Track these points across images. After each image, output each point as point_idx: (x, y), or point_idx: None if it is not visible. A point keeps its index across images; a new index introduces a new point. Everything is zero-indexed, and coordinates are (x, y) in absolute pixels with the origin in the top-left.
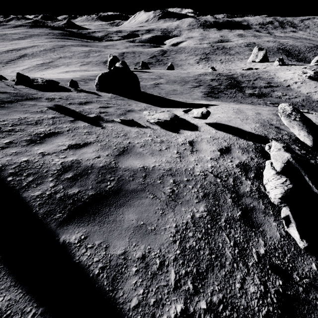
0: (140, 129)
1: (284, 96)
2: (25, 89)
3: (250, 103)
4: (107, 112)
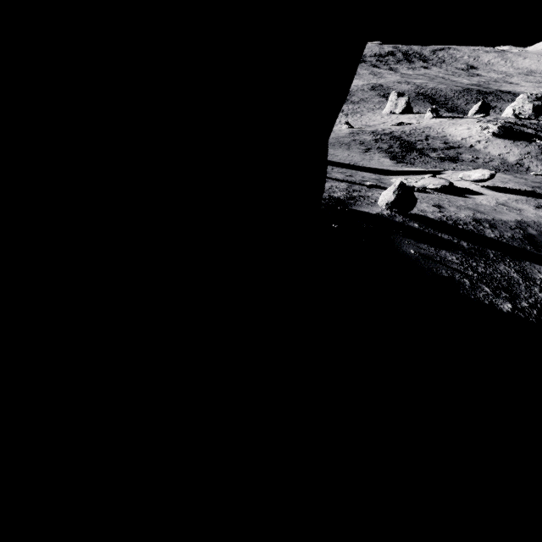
0: (434, 195)
1: (477, 159)
2: None
3: (454, 169)
4: (366, 181)
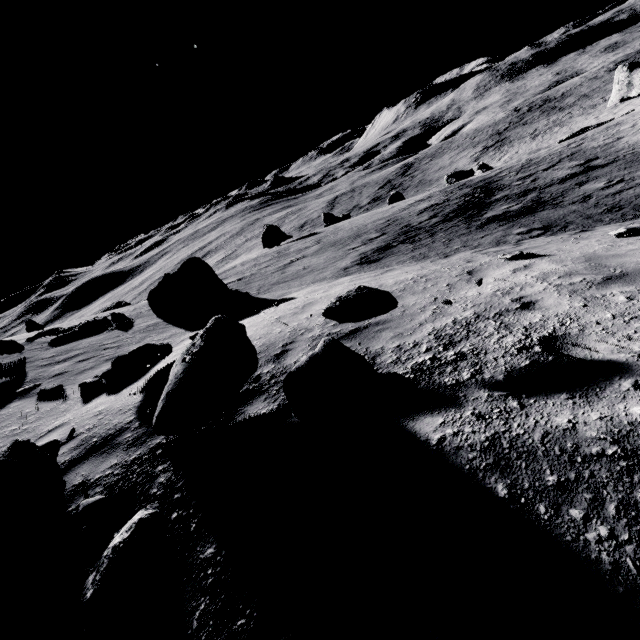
0: (44, 405)
1: (609, 187)
2: (33, 351)
3: (449, 252)
4: (67, 372)
